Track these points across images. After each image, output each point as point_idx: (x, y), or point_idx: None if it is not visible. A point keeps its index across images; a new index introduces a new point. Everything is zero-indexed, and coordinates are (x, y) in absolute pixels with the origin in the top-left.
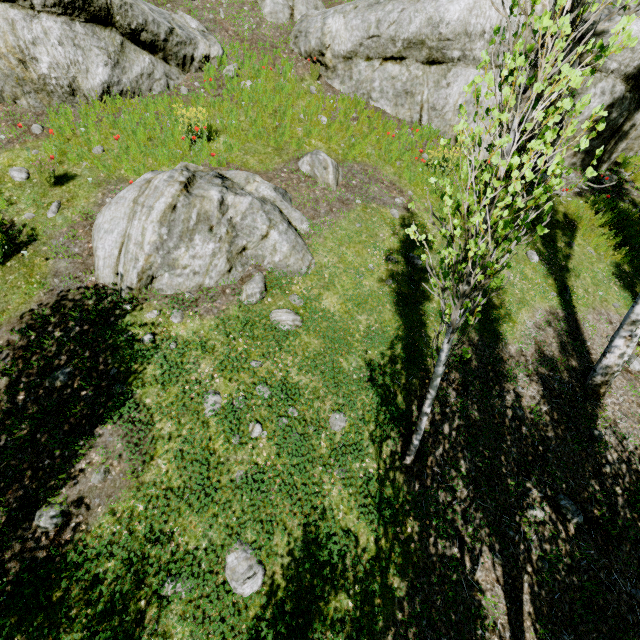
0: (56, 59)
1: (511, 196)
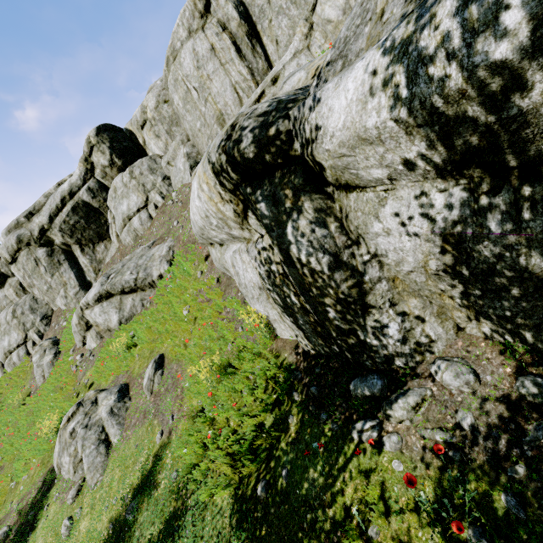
0: (100, 322)
1: None
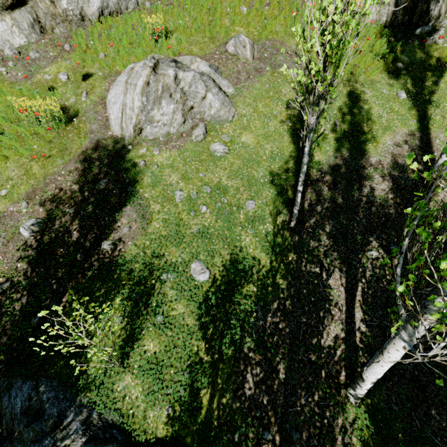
0: None
1: (332, 25)
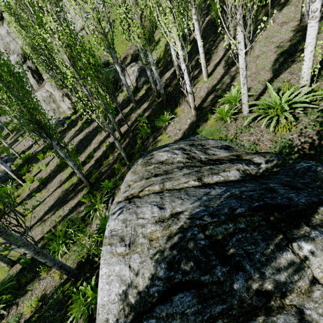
0: None
1: None
